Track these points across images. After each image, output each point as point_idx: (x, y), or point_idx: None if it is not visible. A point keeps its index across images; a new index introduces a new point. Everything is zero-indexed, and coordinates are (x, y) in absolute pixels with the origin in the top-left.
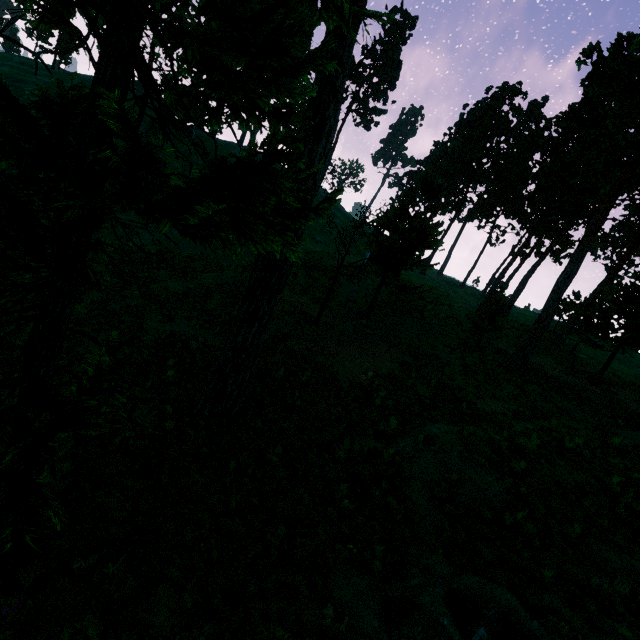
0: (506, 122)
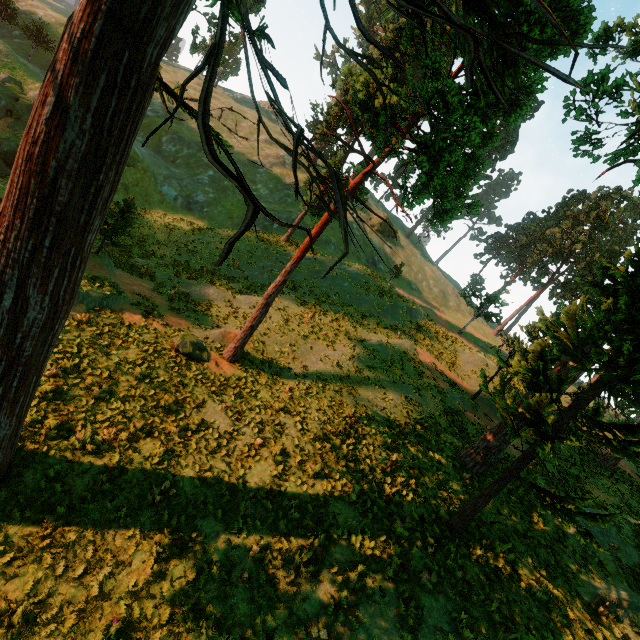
0: (611, 223)
